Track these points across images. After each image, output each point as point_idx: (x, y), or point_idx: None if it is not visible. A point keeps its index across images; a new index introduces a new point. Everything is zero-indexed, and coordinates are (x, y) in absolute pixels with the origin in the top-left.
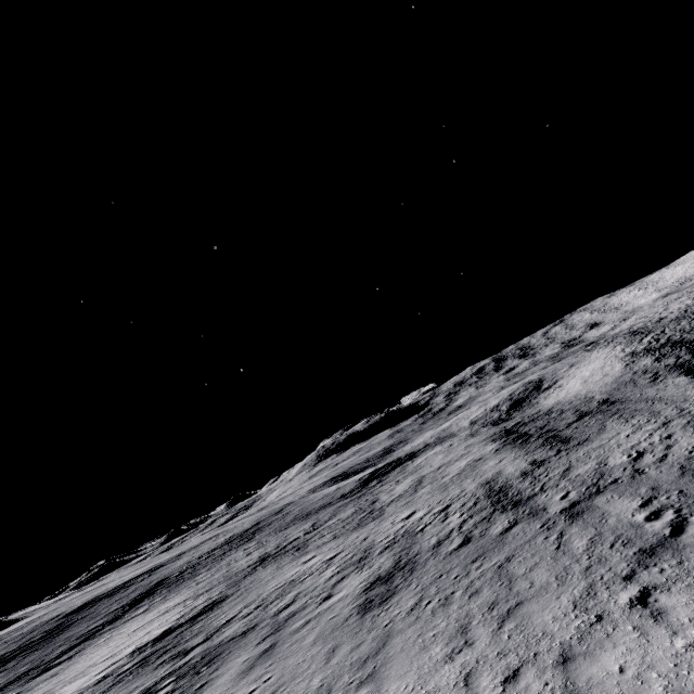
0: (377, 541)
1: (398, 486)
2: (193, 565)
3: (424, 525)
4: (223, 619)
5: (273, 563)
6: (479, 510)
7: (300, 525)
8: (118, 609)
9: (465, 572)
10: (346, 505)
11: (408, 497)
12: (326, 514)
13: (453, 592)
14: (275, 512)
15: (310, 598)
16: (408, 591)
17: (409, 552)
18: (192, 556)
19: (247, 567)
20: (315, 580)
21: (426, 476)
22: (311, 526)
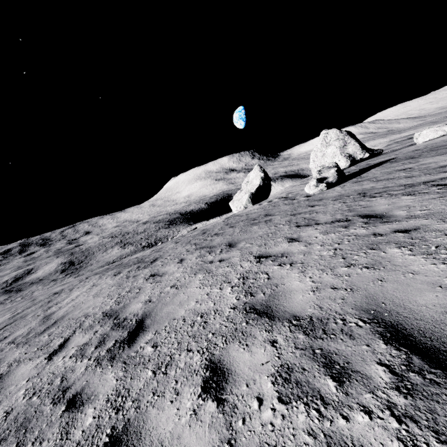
0: None
1: None
2: None
3: None
4: None
5: None
6: None
7: None
8: None
9: None
10: None
11: None
12: None
13: None
14: None
15: None
16: None
17: None
18: None
19: None
20: None
21: None
22: None
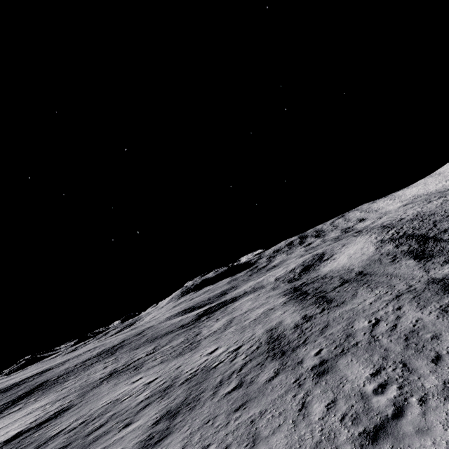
0: (184, 372)
1: (216, 323)
2: (68, 371)
3: (219, 362)
4: (56, 430)
5: (115, 379)
6: (258, 354)
7: (147, 347)
8: (4, 405)
9: (227, 421)
10: (180, 334)
11: (218, 334)
12: (166, 340)
13: (209, 445)
14: (138, 333)
15: (117, 421)
16: (180, 433)
17: (199, 388)
18: (71, 364)
19: (98, 379)
20: (129, 403)
21: (235, 318)
22: (153, 349)
